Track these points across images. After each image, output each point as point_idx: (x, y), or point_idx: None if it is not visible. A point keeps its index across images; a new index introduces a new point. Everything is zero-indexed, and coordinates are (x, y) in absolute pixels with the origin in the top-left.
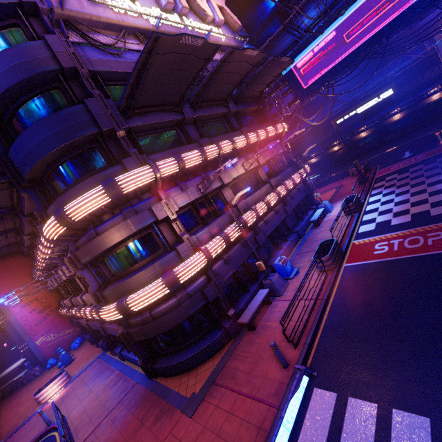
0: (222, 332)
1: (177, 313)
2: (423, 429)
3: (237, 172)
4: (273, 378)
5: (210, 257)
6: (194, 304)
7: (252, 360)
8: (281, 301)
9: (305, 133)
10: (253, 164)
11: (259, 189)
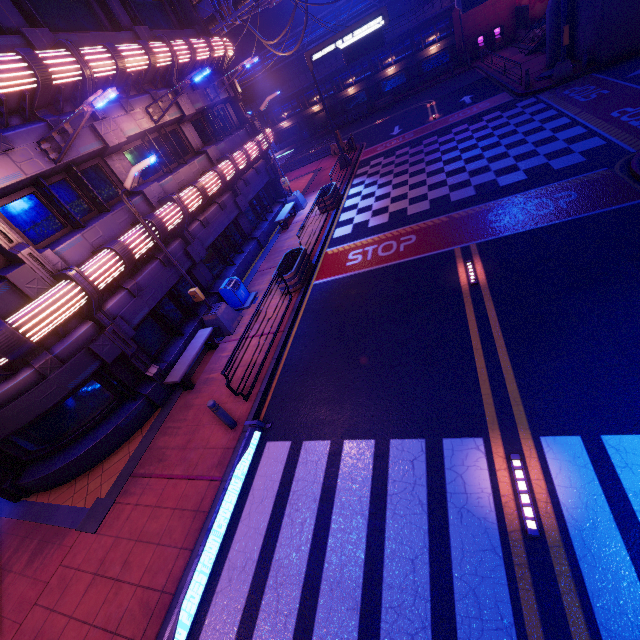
0: (139, 403)
1: (40, 394)
2: (368, 452)
3: (136, 124)
4: (217, 446)
5: (94, 289)
6: (75, 372)
7: (189, 429)
8: (232, 342)
9: (272, 72)
10: (171, 113)
11: (187, 164)
